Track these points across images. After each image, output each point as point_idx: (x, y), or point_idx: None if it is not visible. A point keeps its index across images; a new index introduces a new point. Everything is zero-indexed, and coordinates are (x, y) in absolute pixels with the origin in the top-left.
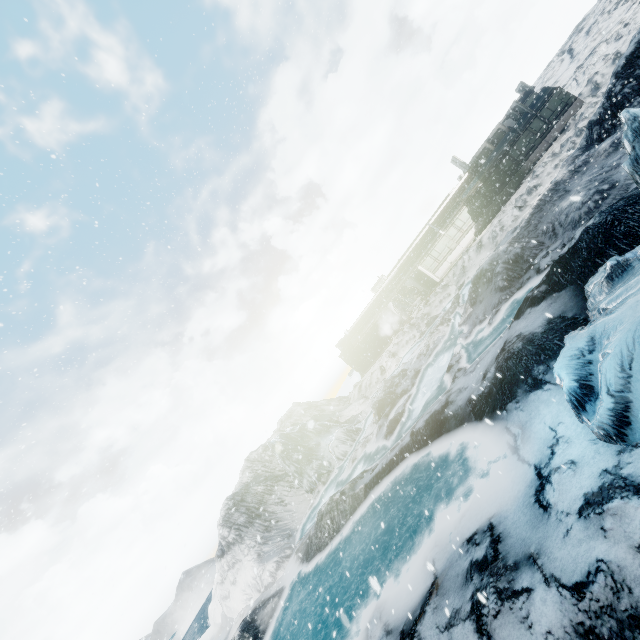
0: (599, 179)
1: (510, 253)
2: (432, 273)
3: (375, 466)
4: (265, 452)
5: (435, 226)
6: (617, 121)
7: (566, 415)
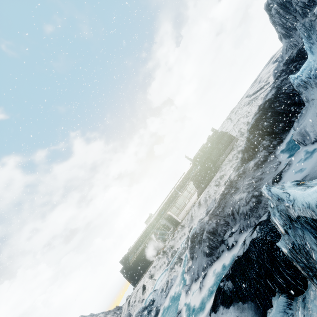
0: (253, 185)
1: (210, 225)
2: (176, 216)
3: None
4: None
5: (177, 189)
6: (254, 152)
7: None
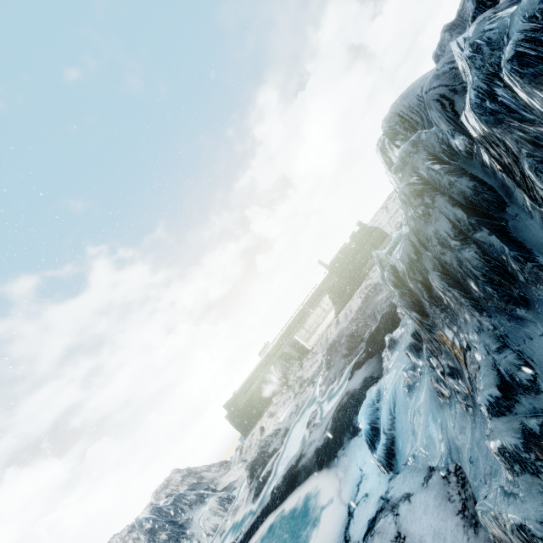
0: None
1: (349, 329)
2: (305, 342)
3: (238, 535)
4: (130, 534)
5: (307, 306)
6: None
7: (369, 455)
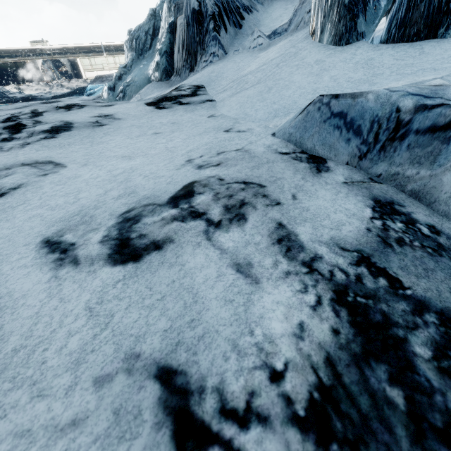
0: None
1: None
2: (84, 70)
3: None
4: None
5: (105, 48)
6: None
7: None
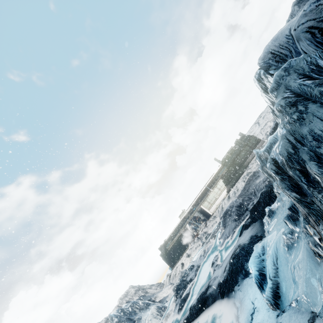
0: None
1: (237, 202)
2: (208, 210)
3: None
4: None
5: (208, 187)
6: None
7: (258, 293)
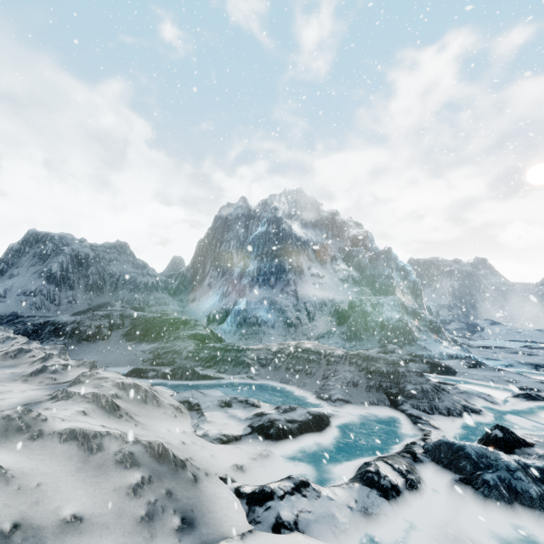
0: None
1: None
2: None
3: None
4: None
5: None
6: None
7: None
